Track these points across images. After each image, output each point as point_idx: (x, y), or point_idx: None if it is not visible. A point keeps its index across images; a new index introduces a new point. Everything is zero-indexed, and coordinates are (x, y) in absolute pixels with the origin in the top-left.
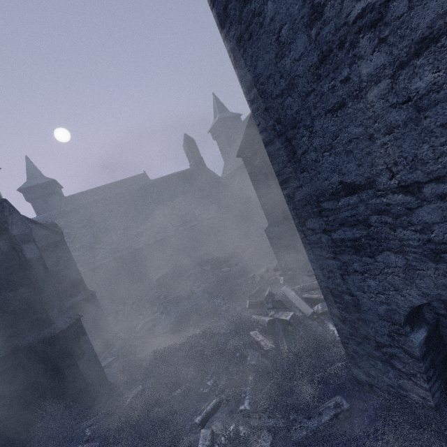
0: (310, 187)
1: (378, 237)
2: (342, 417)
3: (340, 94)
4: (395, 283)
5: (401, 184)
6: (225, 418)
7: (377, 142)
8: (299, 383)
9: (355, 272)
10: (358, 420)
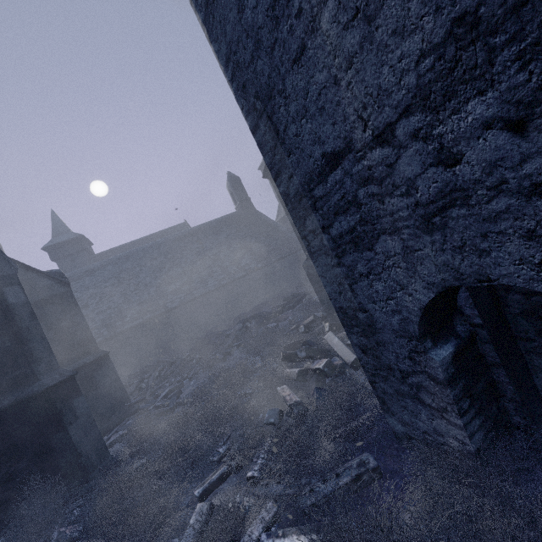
0: (299, 173)
1: (370, 218)
2: (368, 479)
3: (298, 34)
4: (399, 279)
5: (375, 133)
6: (231, 489)
7: (342, 84)
8: (321, 440)
9: (360, 276)
10: (389, 482)
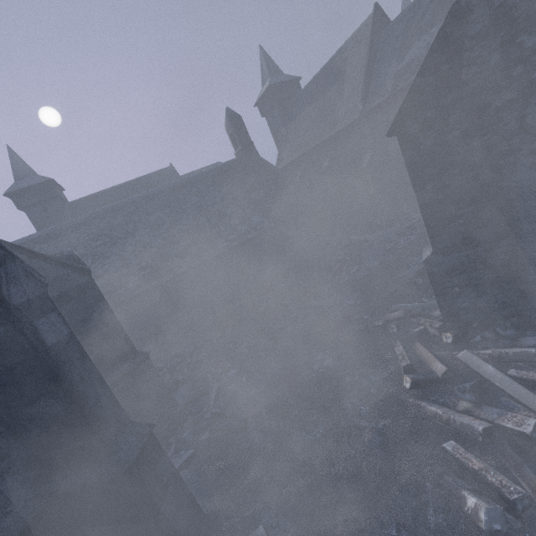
0: None
1: None
2: None
3: None
4: None
5: None
6: None
7: None
8: None
9: None
10: None
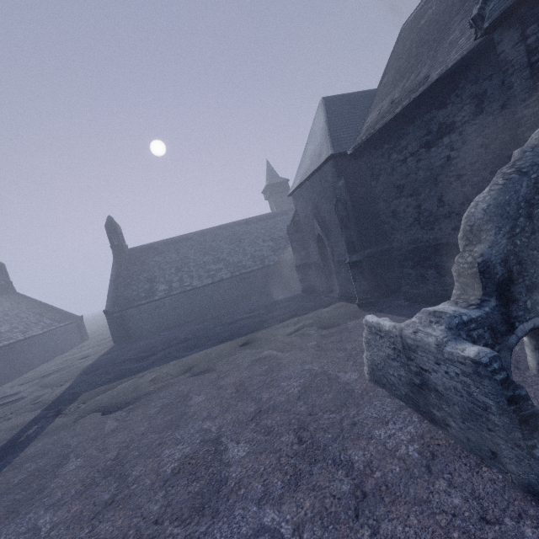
0: None
1: None
2: None
3: None
4: None
5: None
6: None
7: None
8: None
9: None
10: None
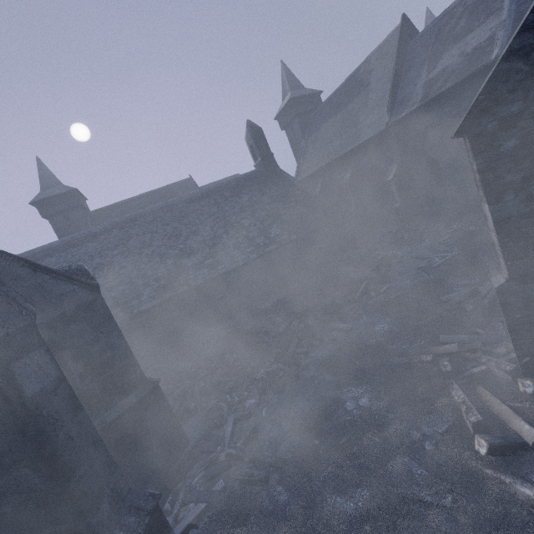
0: None
1: None
2: None
3: None
4: None
5: None
6: None
7: None
8: None
9: None
10: None
